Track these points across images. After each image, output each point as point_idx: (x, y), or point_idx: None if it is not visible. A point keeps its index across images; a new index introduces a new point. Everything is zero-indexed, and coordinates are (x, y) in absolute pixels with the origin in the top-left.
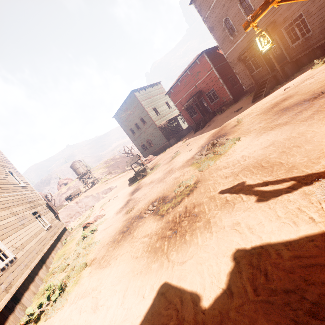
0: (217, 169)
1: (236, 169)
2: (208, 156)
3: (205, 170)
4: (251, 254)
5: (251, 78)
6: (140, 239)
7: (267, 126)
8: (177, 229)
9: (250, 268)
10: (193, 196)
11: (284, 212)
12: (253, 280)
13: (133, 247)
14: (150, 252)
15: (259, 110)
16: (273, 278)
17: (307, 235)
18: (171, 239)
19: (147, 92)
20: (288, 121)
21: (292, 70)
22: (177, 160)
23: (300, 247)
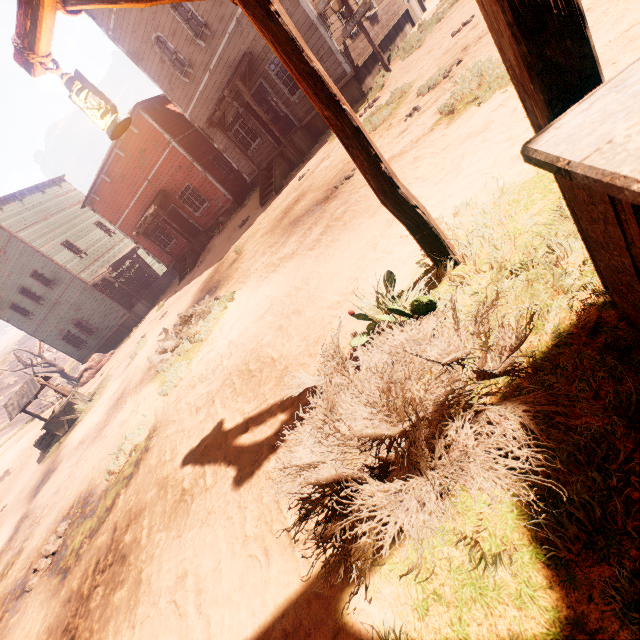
0: (189, 385)
1: (215, 383)
2: (181, 348)
3: (172, 392)
4: None
5: (247, 159)
6: None
7: (271, 263)
8: (77, 629)
9: None
10: (136, 485)
11: (257, 517)
12: None
13: None
14: None
15: (267, 225)
16: None
17: (278, 598)
18: None
19: (28, 205)
20: (295, 249)
21: (308, 142)
22: (137, 363)
23: None
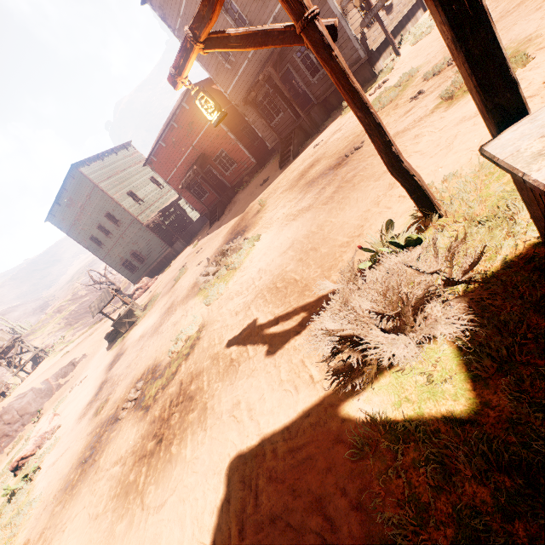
0: (228, 298)
1: (249, 296)
2: (219, 273)
3: (214, 303)
4: (246, 460)
5: (271, 130)
6: (108, 472)
7: (291, 213)
8: (164, 434)
9: (241, 489)
10: (193, 359)
11: (288, 371)
12: (241, 511)
13: (95, 494)
14: (118, 496)
15: (286, 184)
16: (262, 500)
17: (305, 408)
18: (153, 459)
19: (106, 163)
20: (311, 203)
21: (322, 116)
22: (181, 284)
23: (296, 430)
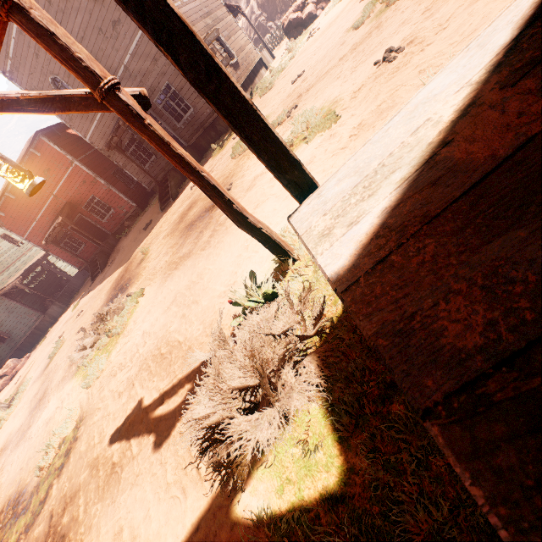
0: (110, 375)
1: (133, 369)
2: (100, 343)
3: (95, 383)
4: None
5: (145, 174)
6: None
7: (173, 261)
8: None
9: None
10: (68, 472)
11: (175, 467)
12: None
13: None
14: None
15: (167, 228)
16: None
17: (193, 519)
18: None
19: None
20: (191, 249)
21: (195, 158)
22: (57, 362)
23: None
